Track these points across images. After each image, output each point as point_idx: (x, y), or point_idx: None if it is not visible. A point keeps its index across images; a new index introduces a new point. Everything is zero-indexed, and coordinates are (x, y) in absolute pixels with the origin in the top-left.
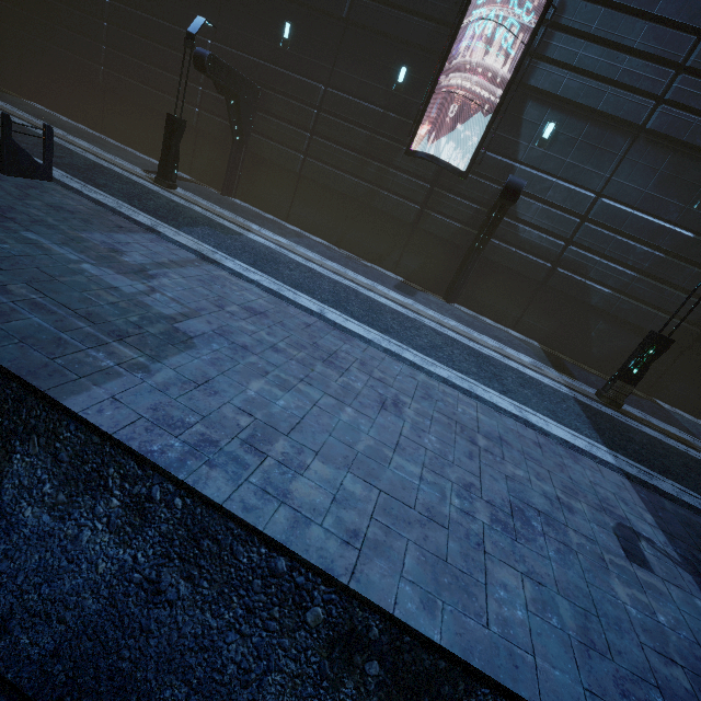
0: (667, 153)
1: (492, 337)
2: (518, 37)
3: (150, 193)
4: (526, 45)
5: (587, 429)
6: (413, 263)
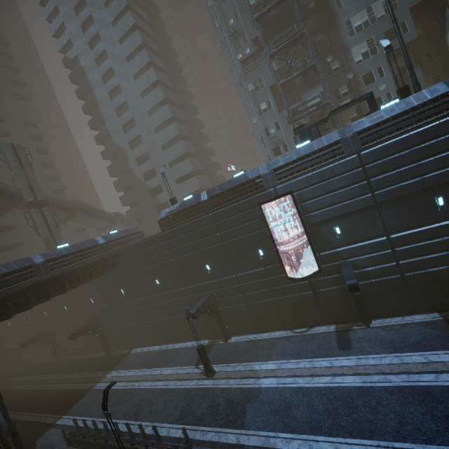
0: (398, 202)
1: (414, 349)
2: (293, 214)
3: (213, 395)
4: (299, 217)
5: None
6: (331, 314)
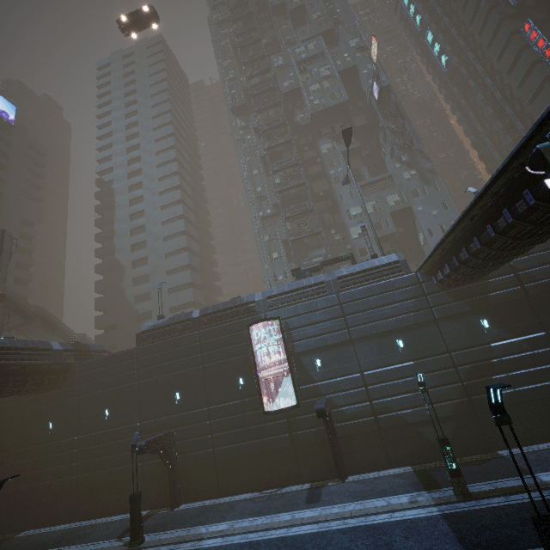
0: (369, 341)
1: (379, 495)
2: (279, 341)
3: None
4: (283, 343)
5: (453, 547)
6: (307, 468)
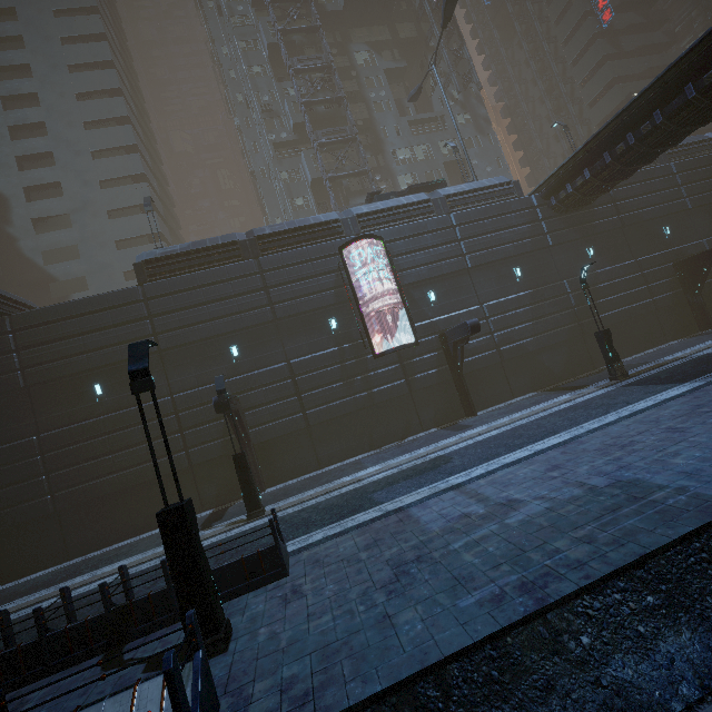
0: (486, 270)
1: (535, 404)
2: (382, 270)
3: (284, 520)
4: (392, 271)
5: (665, 386)
6: (429, 414)
